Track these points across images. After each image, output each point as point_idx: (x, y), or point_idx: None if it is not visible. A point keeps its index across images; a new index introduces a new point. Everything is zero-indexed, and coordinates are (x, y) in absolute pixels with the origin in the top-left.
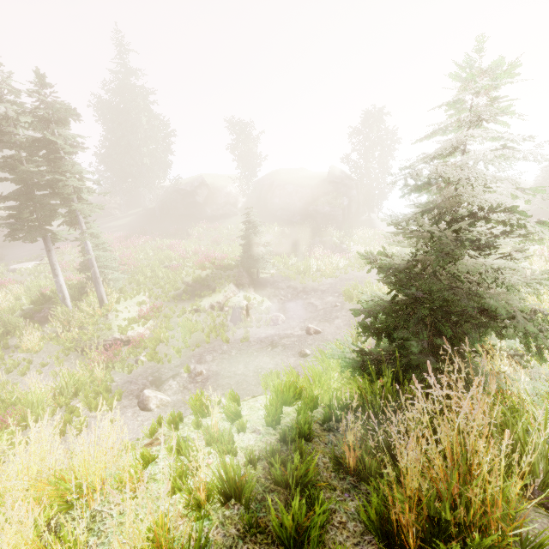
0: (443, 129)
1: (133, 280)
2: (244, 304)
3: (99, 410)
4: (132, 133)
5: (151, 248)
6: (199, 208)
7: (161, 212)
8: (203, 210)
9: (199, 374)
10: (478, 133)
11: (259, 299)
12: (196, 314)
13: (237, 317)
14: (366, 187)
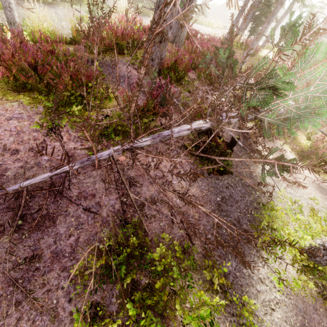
0: None
1: None
2: None
3: None
4: None
5: None
6: None
7: None
8: None
9: None
10: None
11: None
12: None
13: None
14: None
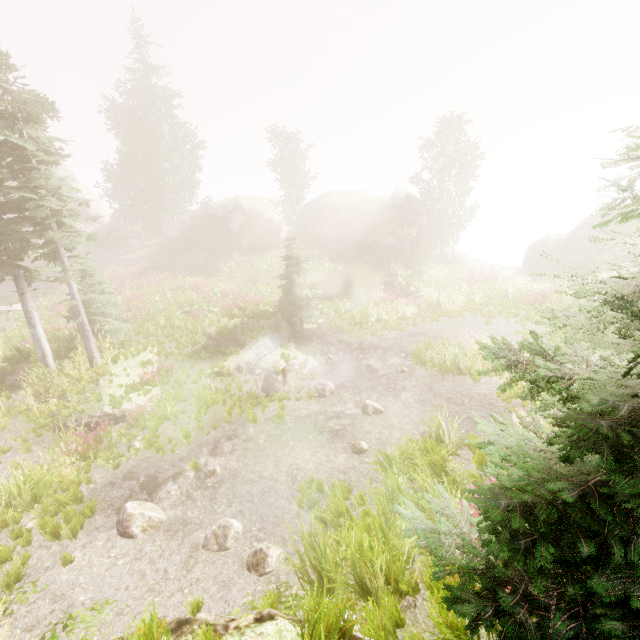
0: None
1: (141, 330)
2: (282, 364)
3: (57, 536)
4: (151, 145)
5: (170, 287)
6: (233, 237)
7: (187, 242)
8: (238, 241)
9: (210, 474)
10: None
11: (301, 358)
12: (217, 378)
13: (270, 385)
14: (440, 214)
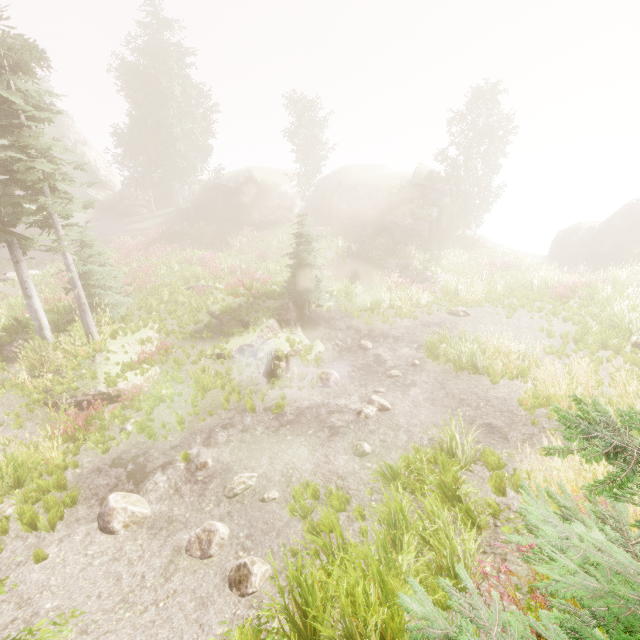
0: None
1: (144, 304)
2: (286, 349)
3: (35, 526)
4: (162, 107)
5: (178, 260)
6: (244, 211)
7: (198, 214)
8: (249, 214)
9: (202, 466)
10: None
11: (307, 343)
12: (218, 360)
13: (272, 372)
14: (464, 194)
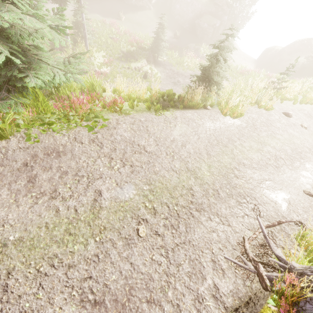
0: (226, 34)
1: (95, 41)
2: (149, 71)
3: None
4: None
5: (99, 20)
6: None
7: None
8: None
9: None
10: (227, 40)
11: (156, 71)
12: (128, 70)
13: (146, 76)
14: (235, 16)
